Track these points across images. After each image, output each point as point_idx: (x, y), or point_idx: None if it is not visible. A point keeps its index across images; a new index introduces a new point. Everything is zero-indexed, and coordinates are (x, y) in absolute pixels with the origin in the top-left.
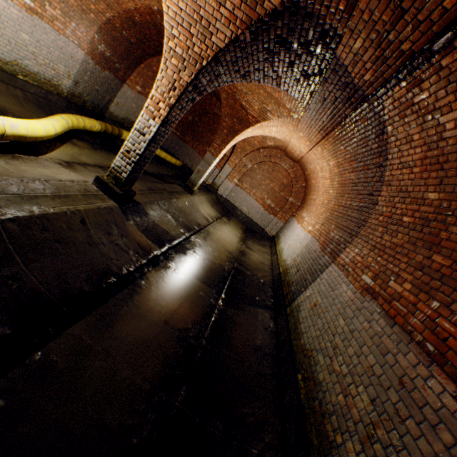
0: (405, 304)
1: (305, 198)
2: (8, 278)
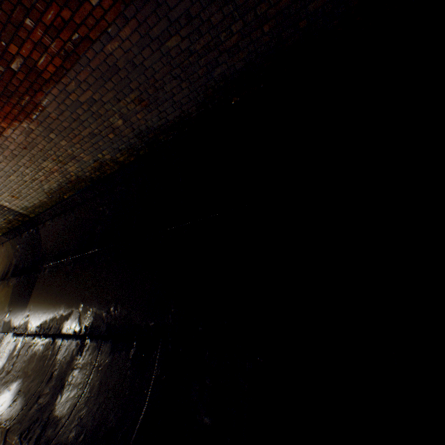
0: None
1: None
2: (53, 377)
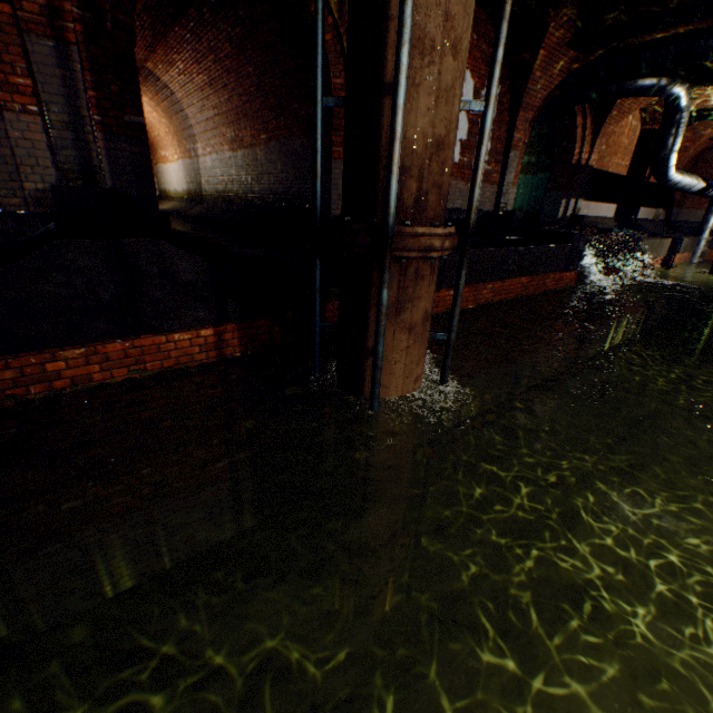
0: (217, 145)
1: (151, 141)
2: None
